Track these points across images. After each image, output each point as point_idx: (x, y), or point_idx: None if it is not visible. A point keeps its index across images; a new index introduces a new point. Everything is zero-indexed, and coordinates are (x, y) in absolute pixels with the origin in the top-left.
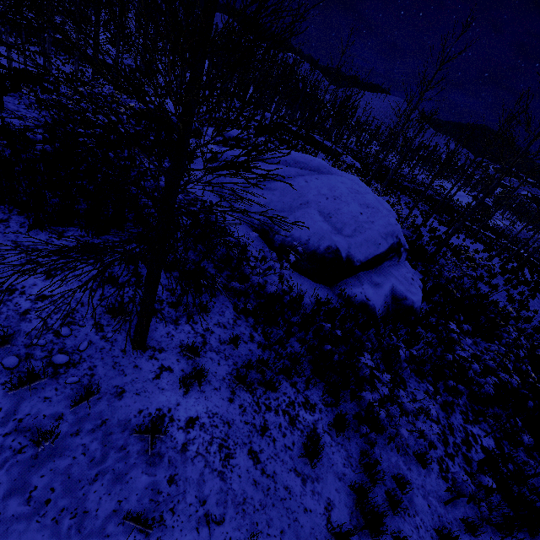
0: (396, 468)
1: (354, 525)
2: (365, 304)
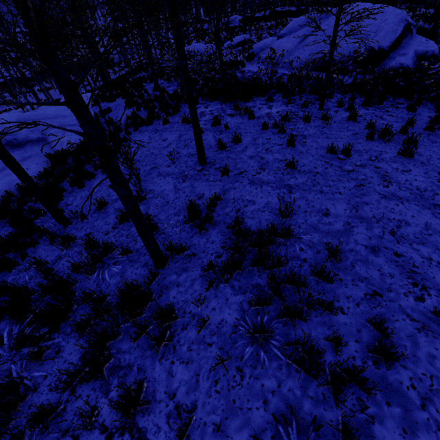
0: None
1: None
2: (401, 68)
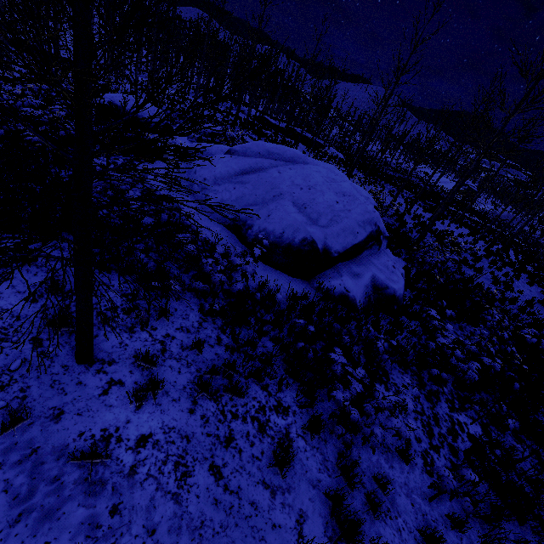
0: (377, 468)
1: (329, 536)
2: (345, 296)
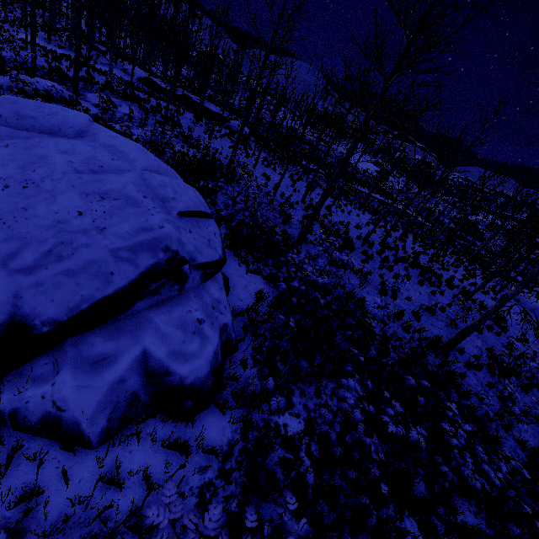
0: None
1: None
2: (54, 419)
